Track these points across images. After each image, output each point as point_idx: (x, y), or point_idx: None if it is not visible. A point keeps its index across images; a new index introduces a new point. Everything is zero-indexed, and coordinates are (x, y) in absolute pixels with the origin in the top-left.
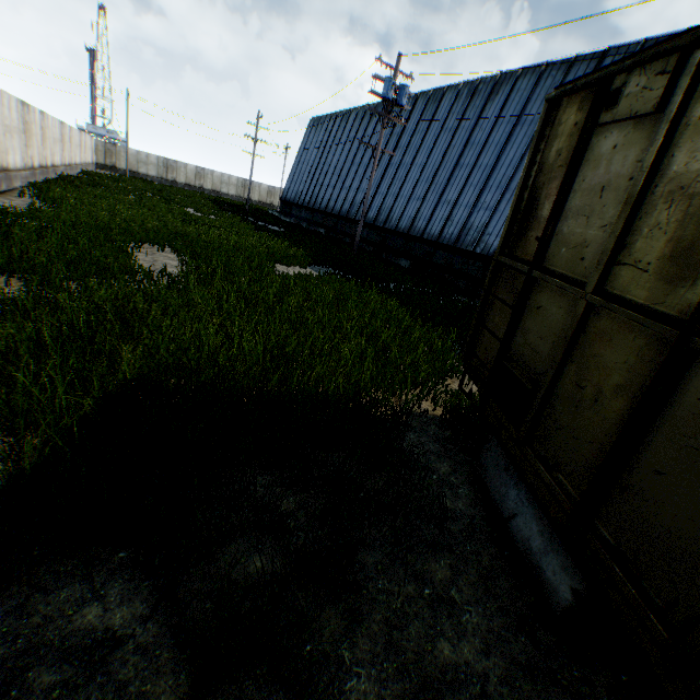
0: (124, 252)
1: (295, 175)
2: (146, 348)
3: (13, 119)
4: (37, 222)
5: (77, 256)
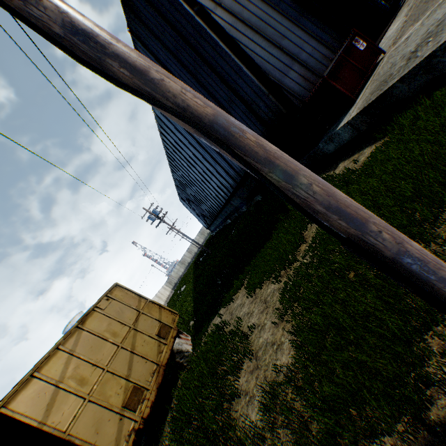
0: None
1: (198, 219)
2: None
3: None
4: None
5: None
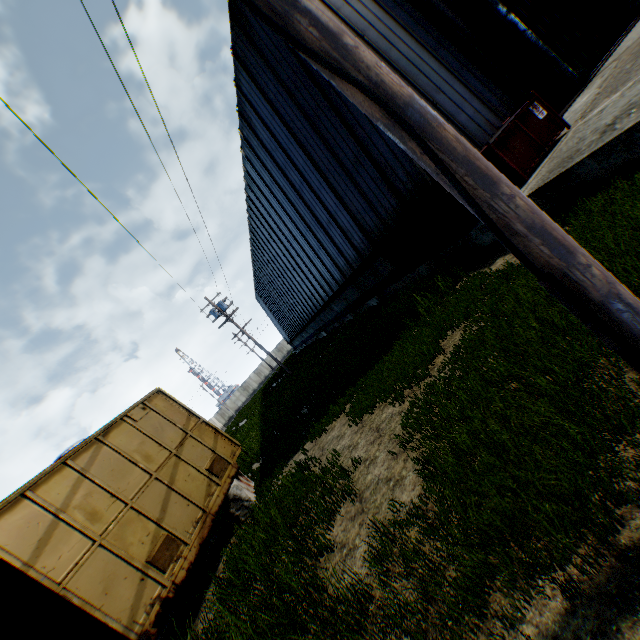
0: None
1: (278, 328)
2: None
3: None
4: None
5: None
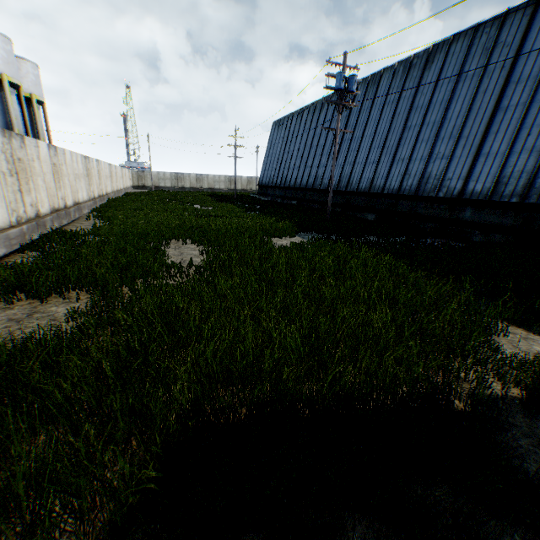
0: (158, 251)
1: (267, 165)
2: (193, 358)
3: (80, 169)
4: (97, 239)
5: (126, 263)
